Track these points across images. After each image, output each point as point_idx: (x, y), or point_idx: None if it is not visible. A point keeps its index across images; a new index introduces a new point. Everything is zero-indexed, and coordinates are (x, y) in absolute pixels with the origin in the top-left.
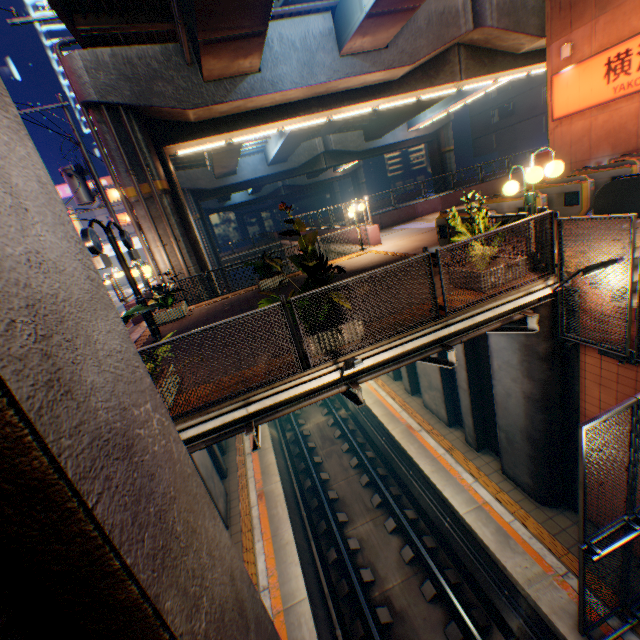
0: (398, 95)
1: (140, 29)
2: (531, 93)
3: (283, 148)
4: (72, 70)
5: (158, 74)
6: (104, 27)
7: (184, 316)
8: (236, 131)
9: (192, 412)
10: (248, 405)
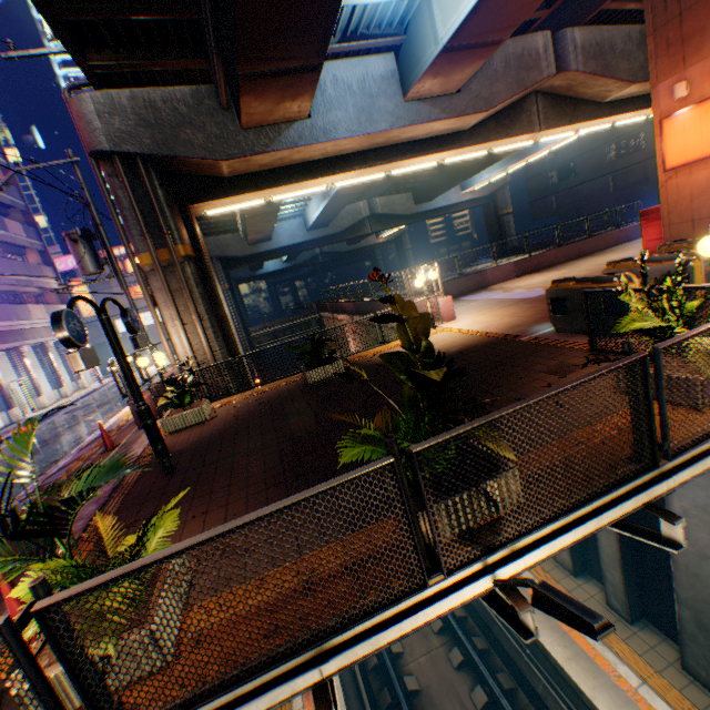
0: (469, 146)
1: (166, 66)
2: (594, 153)
3: (326, 211)
4: (80, 114)
5: (186, 119)
6: (122, 63)
7: (205, 419)
8: (278, 187)
9: (210, 692)
10: (322, 660)
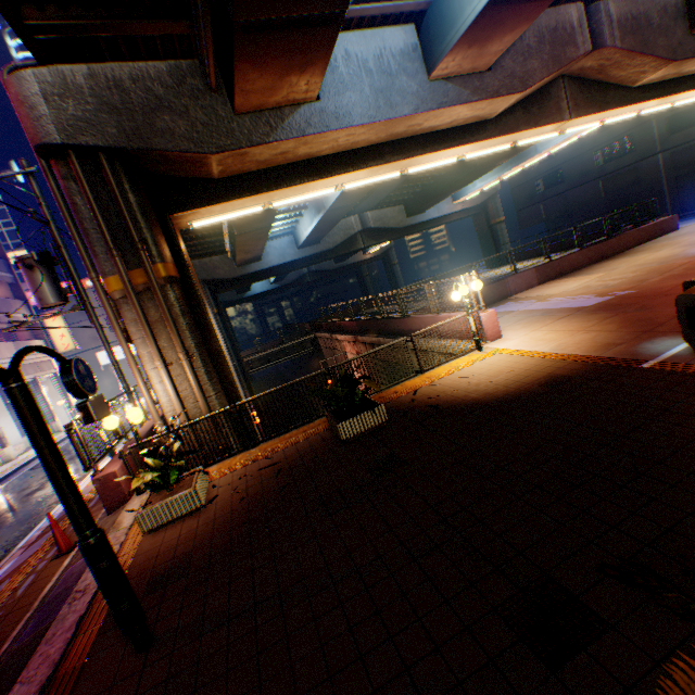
0: (495, 137)
1: (134, 29)
2: (580, 158)
3: (319, 225)
4: (20, 97)
5: (163, 102)
6: (72, 22)
7: (200, 505)
8: (279, 189)
9: None
10: None
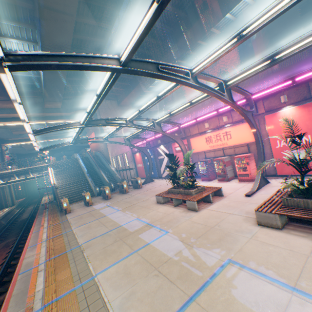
0: (64, 138)
1: (2, 127)
2: None
3: (50, 144)
4: None
5: (4, 133)
6: None
7: None
8: (22, 142)
9: None
10: None
